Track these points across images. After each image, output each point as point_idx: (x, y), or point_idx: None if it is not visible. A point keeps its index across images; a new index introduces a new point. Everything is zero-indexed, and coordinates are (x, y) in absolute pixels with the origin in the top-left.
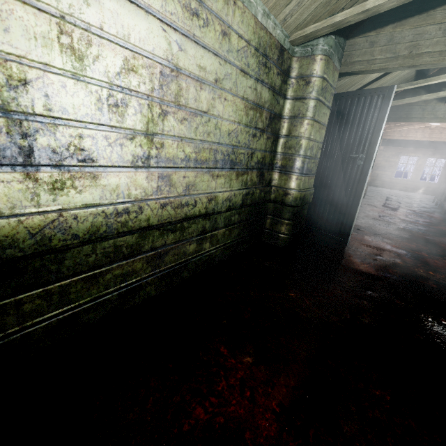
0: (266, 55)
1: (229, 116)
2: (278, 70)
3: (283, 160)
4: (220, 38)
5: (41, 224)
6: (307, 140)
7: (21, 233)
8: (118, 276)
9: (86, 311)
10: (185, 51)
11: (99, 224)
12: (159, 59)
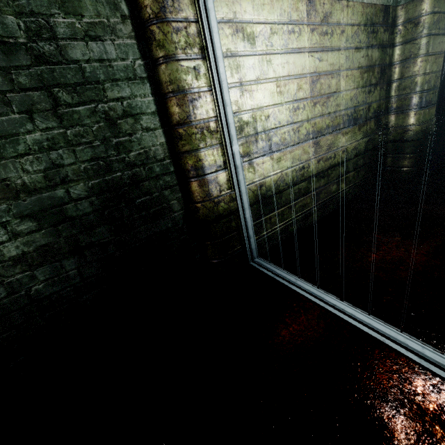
0: (373, 23)
1: (350, 87)
2: (384, 28)
3: (398, 102)
4: (340, 37)
5: (276, 179)
6: (423, 76)
7: (271, 184)
8: (300, 206)
9: (290, 225)
10: (322, 60)
11: (293, 176)
12: (310, 74)
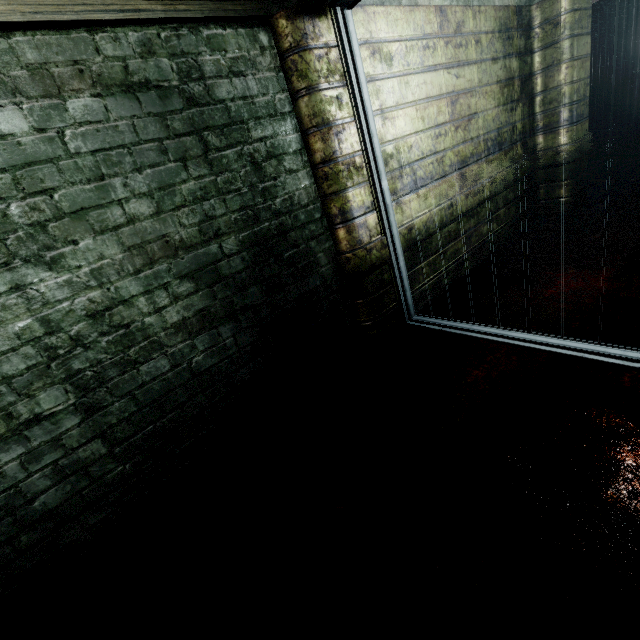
0: (507, 29)
1: (490, 105)
2: (520, 33)
3: (544, 119)
4: (475, 48)
5: (425, 220)
6: (570, 85)
7: (421, 227)
8: (452, 253)
9: (443, 277)
10: (459, 77)
11: (442, 216)
12: (449, 94)
